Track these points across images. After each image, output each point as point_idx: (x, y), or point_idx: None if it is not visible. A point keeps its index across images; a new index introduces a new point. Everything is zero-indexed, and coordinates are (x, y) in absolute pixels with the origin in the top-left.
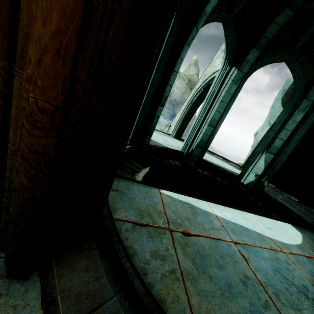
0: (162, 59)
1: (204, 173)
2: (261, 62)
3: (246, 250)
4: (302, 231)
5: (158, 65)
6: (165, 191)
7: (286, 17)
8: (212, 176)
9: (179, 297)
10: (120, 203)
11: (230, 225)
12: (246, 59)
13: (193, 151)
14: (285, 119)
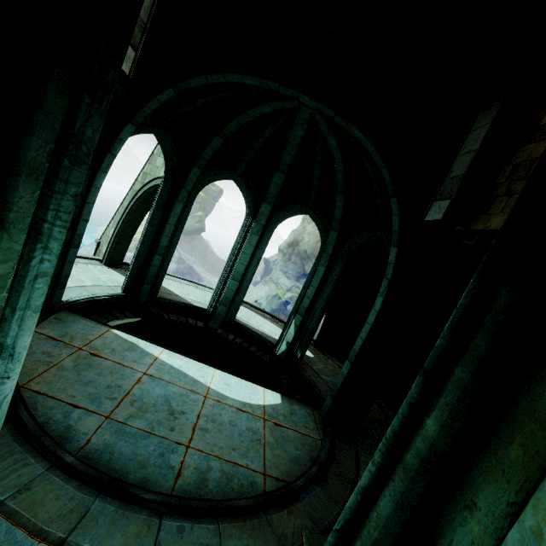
0: (155, 214)
1: (231, 339)
2: (282, 214)
3: (151, 380)
4: (290, 403)
5: (151, 218)
6: (118, 331)
7: (281, 178)
8: (245, 344)
9: (38, 369)
10: (52, 326)
11: (165, 366)
12: (260, 211)
13: (217, 309)
14: (313, 275)
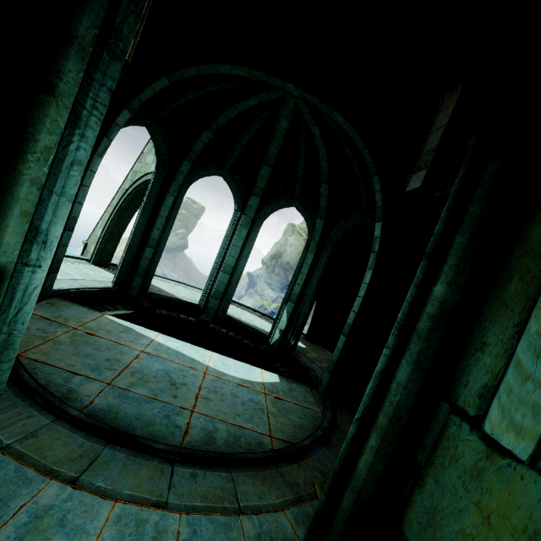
0: (146, 207)
1: (224, 332)
2: (270, 207)
3: (149, 357)
4: (288, 382)
5: (142, 211)
6: (112, 317)
7: (268, 171)
8: (238, 337)
9: (34, 342)
10: (45, 309)
11: (162, 347)
12: (248, 205)
13: (209, 303)
14: (302, 263)
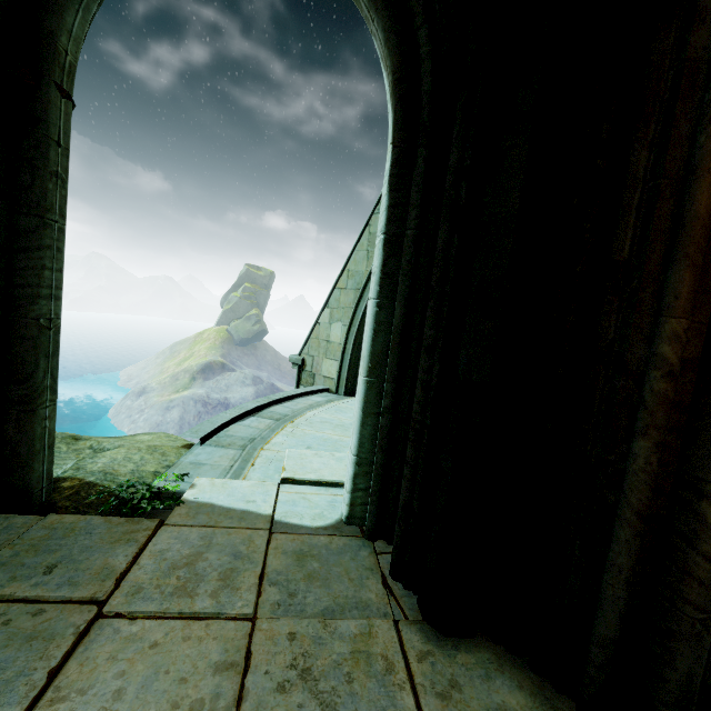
0: None
1: None
2: None
3: None
4: None
5: None
6: None
7: None
8: None
9: None
10: None
11: None
12: None
13: None
14: None
